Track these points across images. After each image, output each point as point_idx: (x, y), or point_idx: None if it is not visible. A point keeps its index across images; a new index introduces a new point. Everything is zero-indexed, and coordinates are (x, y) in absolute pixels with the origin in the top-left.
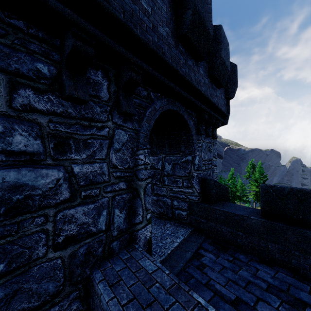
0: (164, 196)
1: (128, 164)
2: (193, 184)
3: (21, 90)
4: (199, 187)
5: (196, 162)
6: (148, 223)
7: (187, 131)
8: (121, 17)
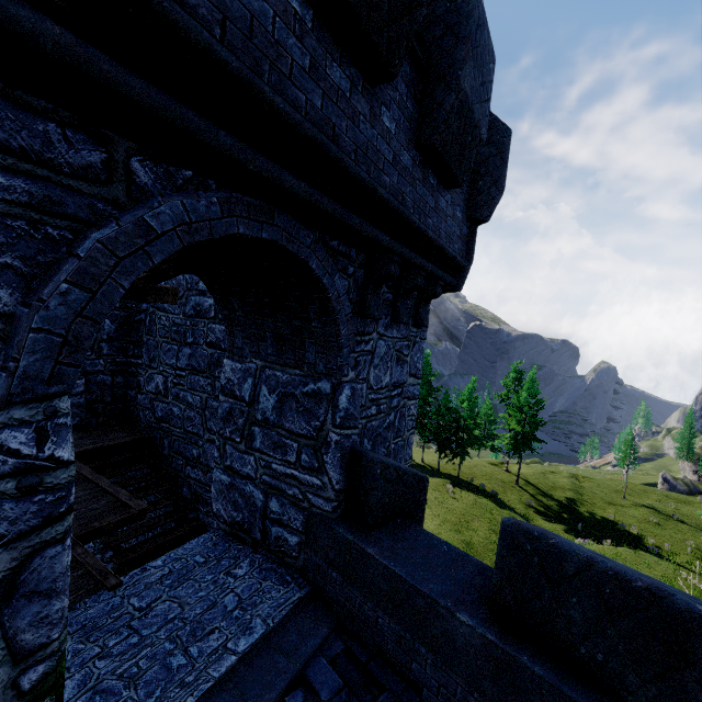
0: (250, 479)
1: None
2: (326, 466)
3: None
4: (341, 476)
5: (342, 403)
6: (33, 701)
7: (325, 308)
8: None
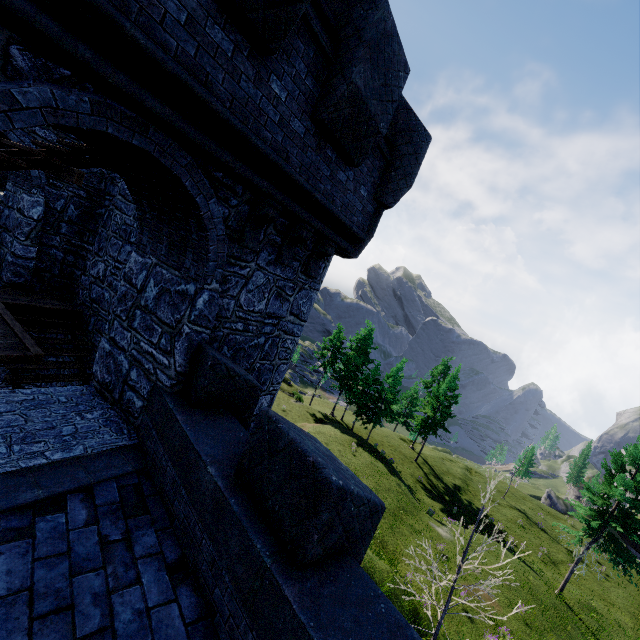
0: (123, 350)
1: None
2: (175, 350)
3: None
4: (184, 362)
5: (199, 304)
6: None
7: (200, 224)
8: None
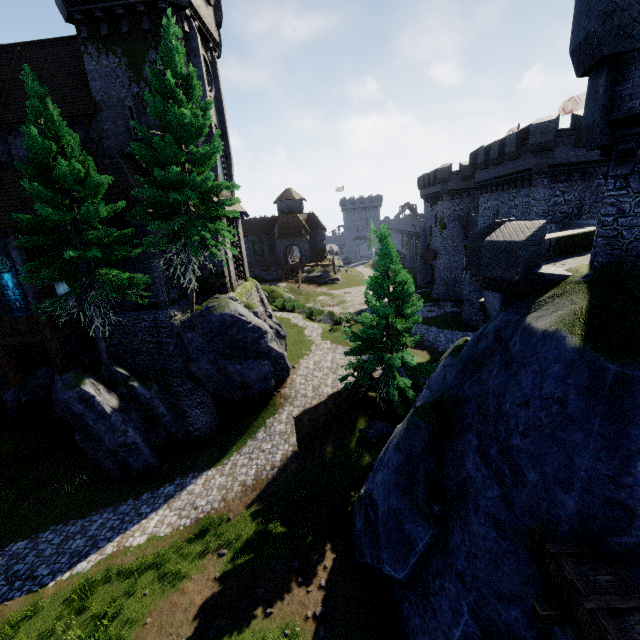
0: None
1: (581, 196)
2: None
3: (558, 184)
4: None
5: None
6: (585, 215)
7: None
8: (583, 160)
